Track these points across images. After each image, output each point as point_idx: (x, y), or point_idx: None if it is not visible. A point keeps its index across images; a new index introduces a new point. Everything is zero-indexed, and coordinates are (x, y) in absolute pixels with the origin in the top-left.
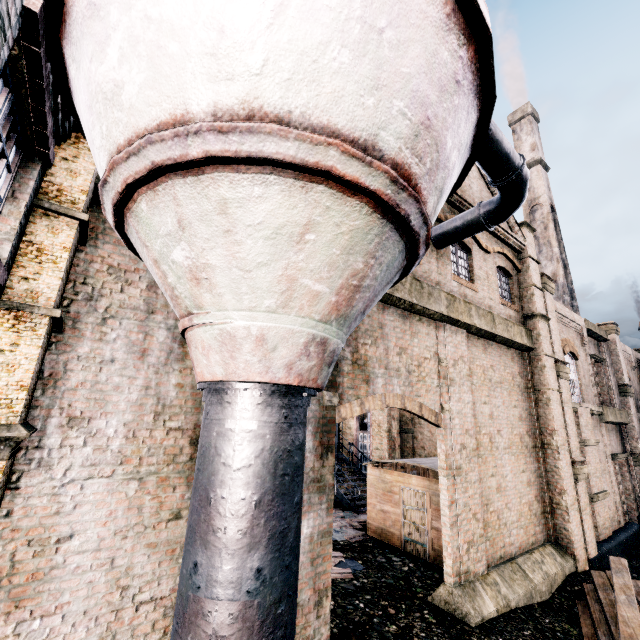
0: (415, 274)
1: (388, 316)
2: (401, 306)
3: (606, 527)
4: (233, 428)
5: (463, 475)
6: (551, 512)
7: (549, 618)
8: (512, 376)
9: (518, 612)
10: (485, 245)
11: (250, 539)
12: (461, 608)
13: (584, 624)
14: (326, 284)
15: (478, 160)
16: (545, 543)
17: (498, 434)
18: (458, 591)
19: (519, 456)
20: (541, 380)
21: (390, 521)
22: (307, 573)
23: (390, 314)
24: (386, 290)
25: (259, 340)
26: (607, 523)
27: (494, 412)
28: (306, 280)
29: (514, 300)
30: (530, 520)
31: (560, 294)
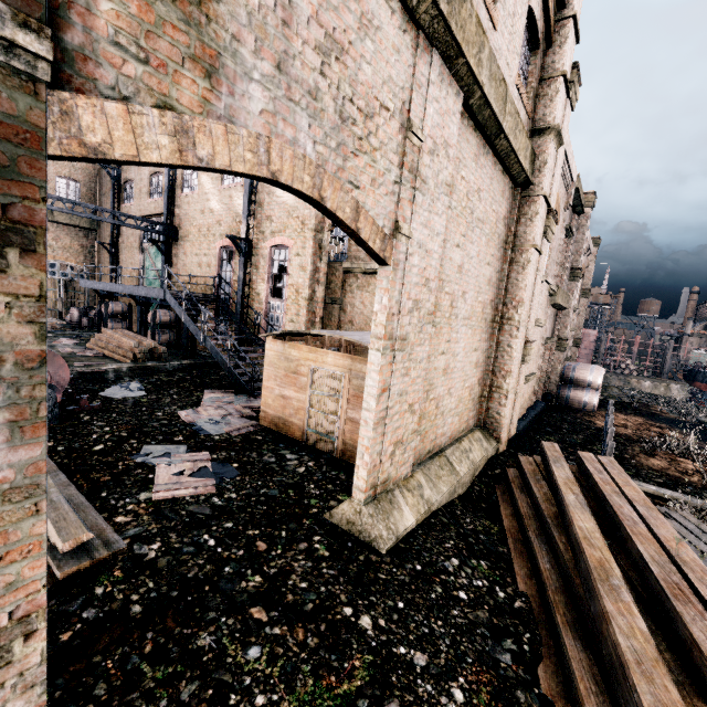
0: None
1: None
2: None
3: (524, 407)
4: None
5: (408, 350)
6: (488, 396)
7: (470, 514)
8: (497, 218)
9: (439, 515)
10: None
11: None
12: (370, 531)
13: (505, 515)
14: None
15: None
16: (474, 428)
17: (462, 297)
18: (369, 509)
19: (476, 331)
20: (526, 233)
21: (291, 409)
22: None
23: None
24: None
25: None
26: (525, 403)
27: (465, 264)
28: None
29: (529, 96)
30: (467, 406)
31: None
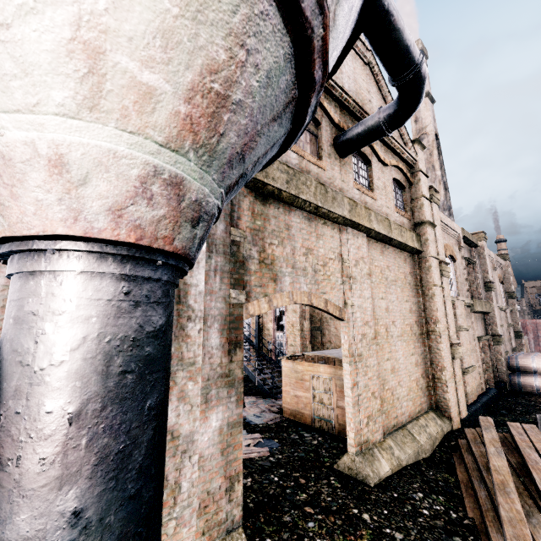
0: (320, 179)
1: (294, 218)
2: (307, 209)
3: (473, 393)
4: (35, 310)
5: (364, 361)
6: (433, 385)
7: (432, 470)
8: (404, 275)
9: (408, 469)
10: (383, 158)
11: (61, 470)
12: (362, 472)
13: (459, 472)
14: (163, 75)
15: (380, 53)
16: (428, 410)
17: (393, 325)
18: (359, 458)
19: (409, 342)
20: (428, 278)
21: (302, 404)
22: (217, 463)
23: (296, 216)
24: (275, 137)
25: (54, 165)
26: (474, 390)
27: (390, 306)
28: (123, 58)
29: (407, 210)
30: (417, 393)
31: (441, 211)
